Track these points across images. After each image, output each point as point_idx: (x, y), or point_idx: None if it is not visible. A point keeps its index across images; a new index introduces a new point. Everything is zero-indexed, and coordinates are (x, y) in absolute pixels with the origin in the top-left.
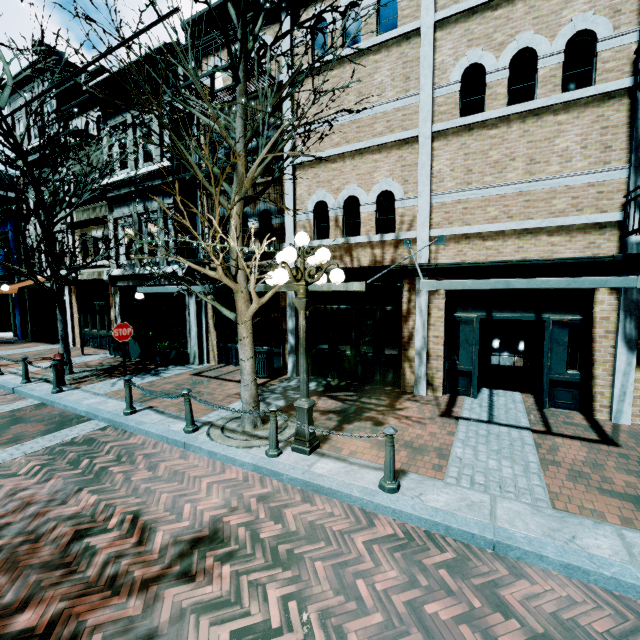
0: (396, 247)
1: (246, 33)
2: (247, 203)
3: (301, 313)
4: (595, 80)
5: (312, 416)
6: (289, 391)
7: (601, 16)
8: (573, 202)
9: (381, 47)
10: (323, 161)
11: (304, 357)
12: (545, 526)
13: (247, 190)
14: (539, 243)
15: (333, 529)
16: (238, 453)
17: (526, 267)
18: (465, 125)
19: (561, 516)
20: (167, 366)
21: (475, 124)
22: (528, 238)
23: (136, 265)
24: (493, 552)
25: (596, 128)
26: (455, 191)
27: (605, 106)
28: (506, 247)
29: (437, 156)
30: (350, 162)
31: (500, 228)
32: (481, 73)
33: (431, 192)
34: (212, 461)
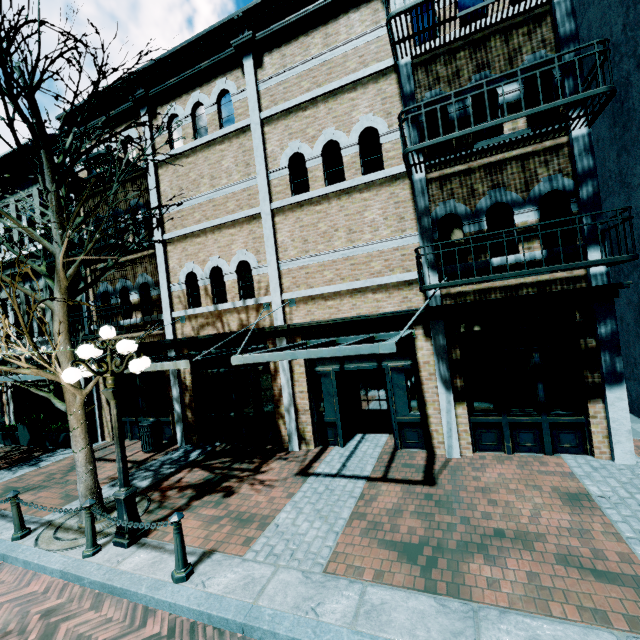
0: (258, 311)
1: (50, 151)
2: (73, 296)
3: (111, 403)
4: (384, 165)
5: (135, 504)
6: (165, 466)
7: (379, 117)
8: (386, 264)
9: (224, 139)
10: (189, 236)
11: (118, 446)
12: (301, 596)
13: (66, 286)
14: (367, 300)
15: (98, 639)
16: (52, 559)
17: (360, 322)
18: (297, 202)
19: (324, 580)
20: (55, 451)
21: (304, 201)
22: (359, 296)
23: (25, 345)
24: (243, 636)
25: (391, 203)
26: (297, 259)
27: (394, 185)
28: (343, 305)
29: (279, 229)
30: (211, 236)
31: (335, 289)
32: (304, 159)
33: (279, 260)
34: (25, 572)
